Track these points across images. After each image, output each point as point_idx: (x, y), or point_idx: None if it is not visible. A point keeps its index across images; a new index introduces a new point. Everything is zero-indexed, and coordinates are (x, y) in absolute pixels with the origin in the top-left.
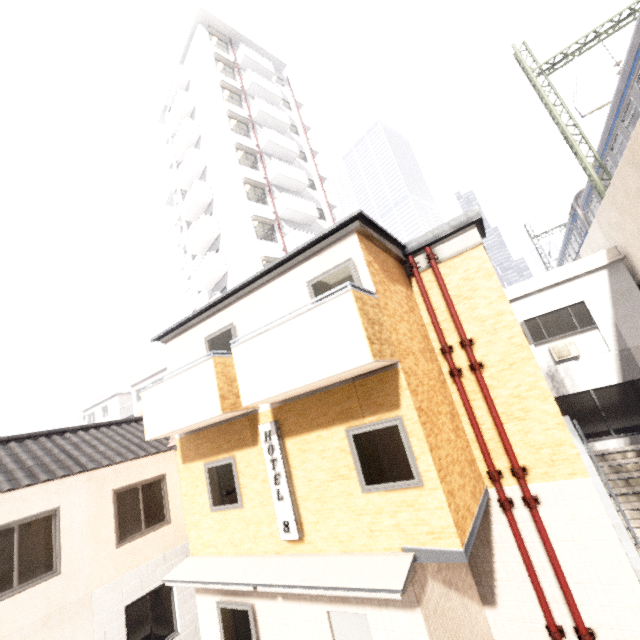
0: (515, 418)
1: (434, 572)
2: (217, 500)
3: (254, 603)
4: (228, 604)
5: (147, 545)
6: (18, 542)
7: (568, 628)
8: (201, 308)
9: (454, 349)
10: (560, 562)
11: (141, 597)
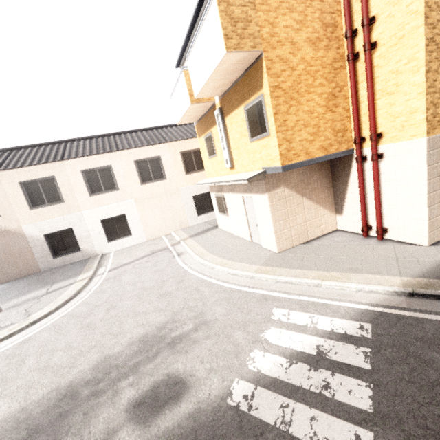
0: (387, 93)
1: (290, 186)
2: (209, 154)
3: (224, 195)
4: (217, 195)
5: (198, 177)
6: (150, 166)
7: (375, 227)
8: (185, 37)
9: (358, 32)
10: (383, 194)
11: (199, 195)
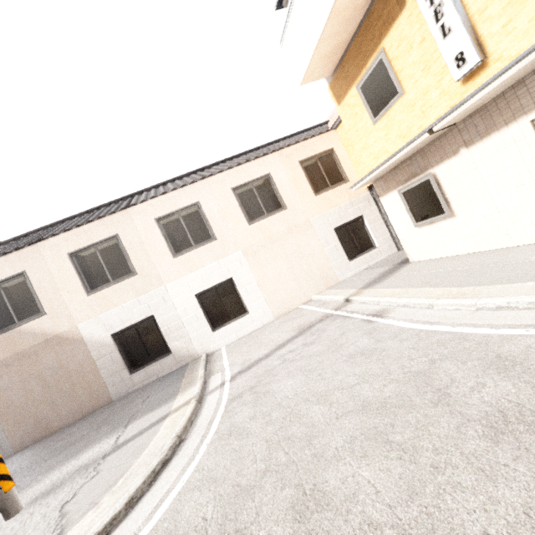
0: None
1: None
2: (376, 109)
3: (434, 172)
4: (408, 186)
5: (335, 195)
6: (256, 193)
7: None
8: None
9: None
10: None
11: (342, 226)
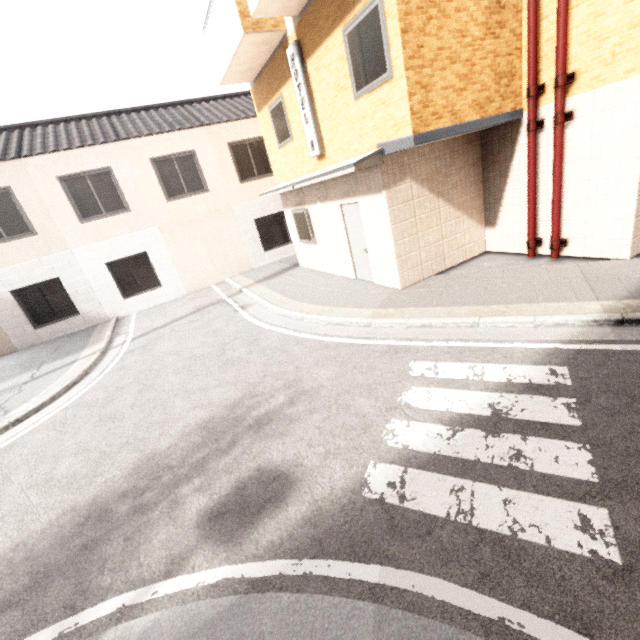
0: None
1: (419, 179)
2: (280, 138)
3: (308, 209)
4: (296, 211)
5: (261, 187)
6: (178, 169)
7: (547, 240)
8: None
9: None
10: (566, 184)
11: (264, 218)
